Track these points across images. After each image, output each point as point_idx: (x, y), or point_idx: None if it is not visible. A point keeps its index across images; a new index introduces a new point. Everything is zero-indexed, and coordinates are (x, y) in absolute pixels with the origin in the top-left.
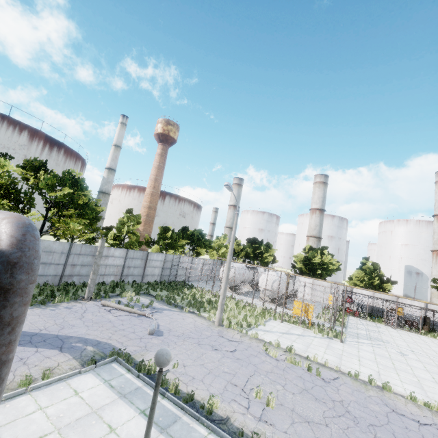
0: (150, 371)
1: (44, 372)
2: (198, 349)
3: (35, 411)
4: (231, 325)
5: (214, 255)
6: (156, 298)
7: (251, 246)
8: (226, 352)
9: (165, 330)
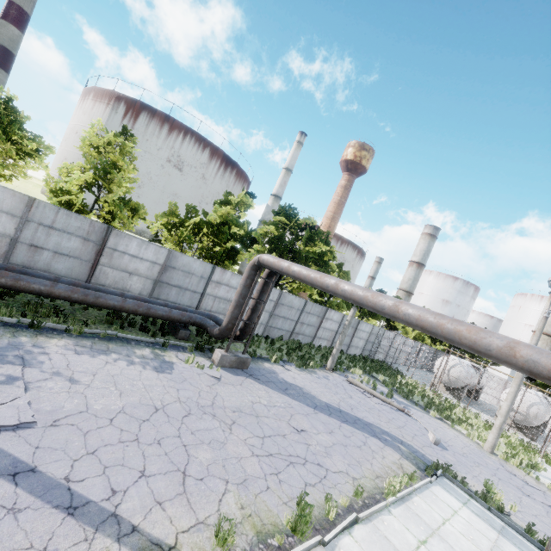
0: (500, 509)
1: (412, 473)
2: (505, 486)
3: (444, 522)
4: (507, 458)
5: (409, 333)
6: (385, 384)
7: None
8: (544, 505)
9: (442, 441)
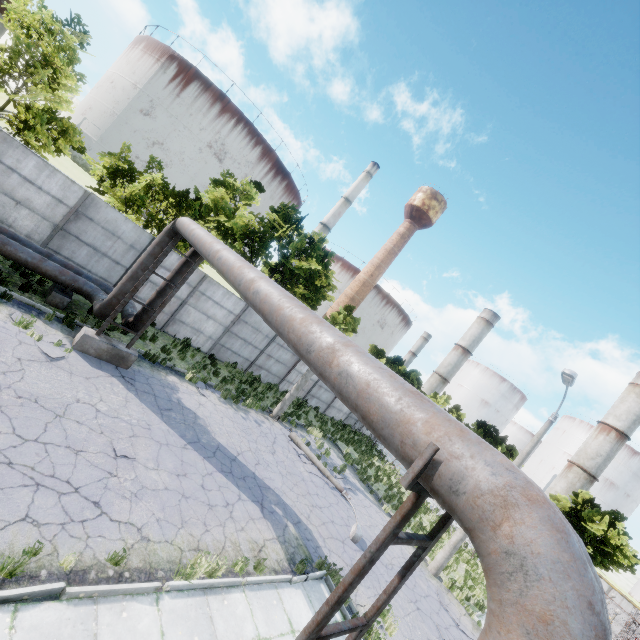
0: None
1: (260, 560)
2: (419, 620)
3: None
4: (453, 587)
5: None
6: (346, 458)
7: (482, 435)
8: None
9: (368, 541)
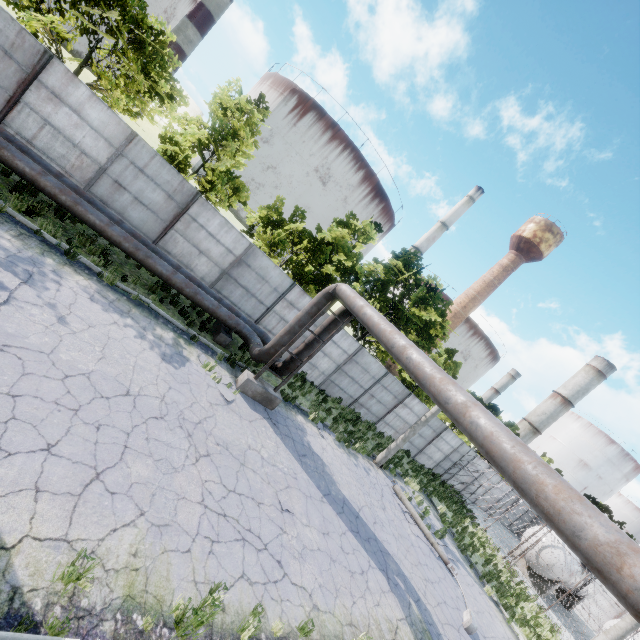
0: None
1: None
2: None
3: None
4: None
5: None
6: (443, 518)
7: None
8: None
9: (480, 632)
